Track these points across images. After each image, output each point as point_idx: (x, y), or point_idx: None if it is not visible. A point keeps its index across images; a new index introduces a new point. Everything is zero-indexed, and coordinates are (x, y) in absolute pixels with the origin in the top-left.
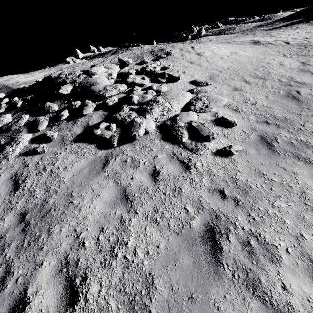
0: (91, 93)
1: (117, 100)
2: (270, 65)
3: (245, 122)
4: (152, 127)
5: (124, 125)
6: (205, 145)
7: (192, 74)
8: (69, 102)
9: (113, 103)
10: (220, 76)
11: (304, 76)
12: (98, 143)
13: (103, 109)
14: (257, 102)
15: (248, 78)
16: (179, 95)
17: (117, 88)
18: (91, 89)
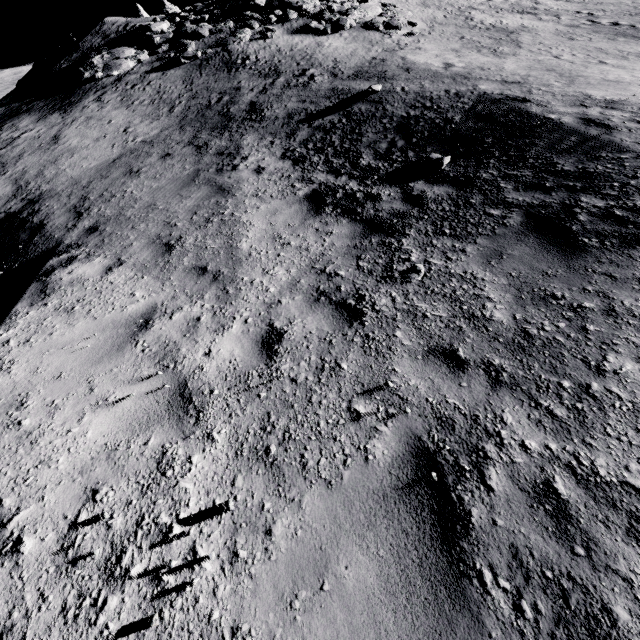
0: (289, 4)
1: (316, 11)
2: (456, 0)
3: (424, 26)
4: (355, 24)
5: (332, 23)
6: (395, 31)
7: (379, 1)
8: (266, 15)
9: (314, 12)
10: (407, 4)
11: (482, 6)
12: (313, 34)
13: (305, 18)
14: (436, 18)
15: (432, 6)
16: (372, 6)
17: (313, 2)
18: (287, 1)
